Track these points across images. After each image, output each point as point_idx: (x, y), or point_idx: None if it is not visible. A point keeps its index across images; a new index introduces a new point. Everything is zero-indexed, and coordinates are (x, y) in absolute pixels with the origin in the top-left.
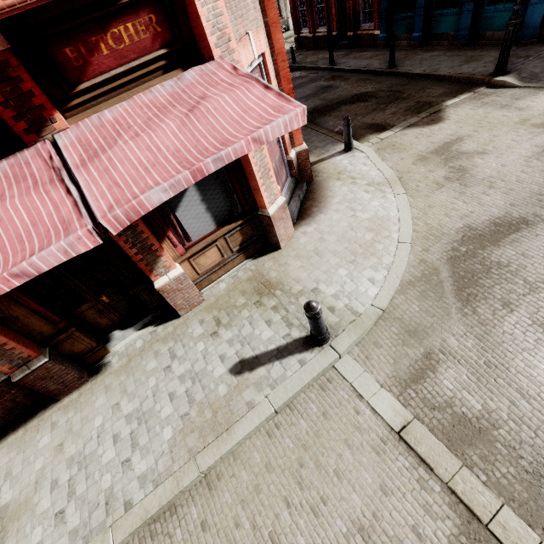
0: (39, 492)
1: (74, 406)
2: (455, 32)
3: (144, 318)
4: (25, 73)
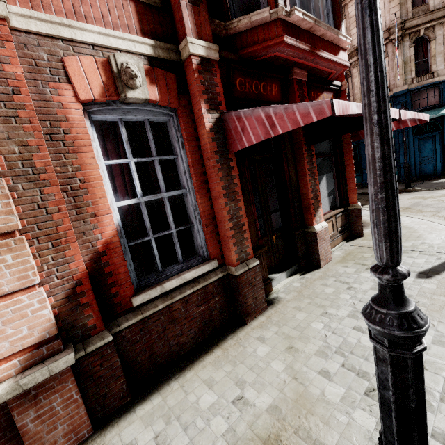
0: (311, 384)
1: (271, 324)
2: (360, 182)
3: (292, 266)
4: (306, 90)
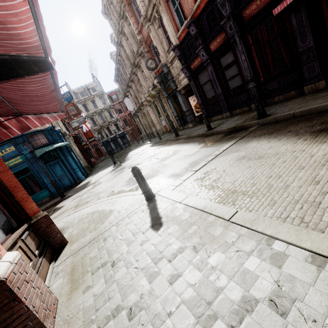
0: None
1: None
2: None
3: None
4: None
